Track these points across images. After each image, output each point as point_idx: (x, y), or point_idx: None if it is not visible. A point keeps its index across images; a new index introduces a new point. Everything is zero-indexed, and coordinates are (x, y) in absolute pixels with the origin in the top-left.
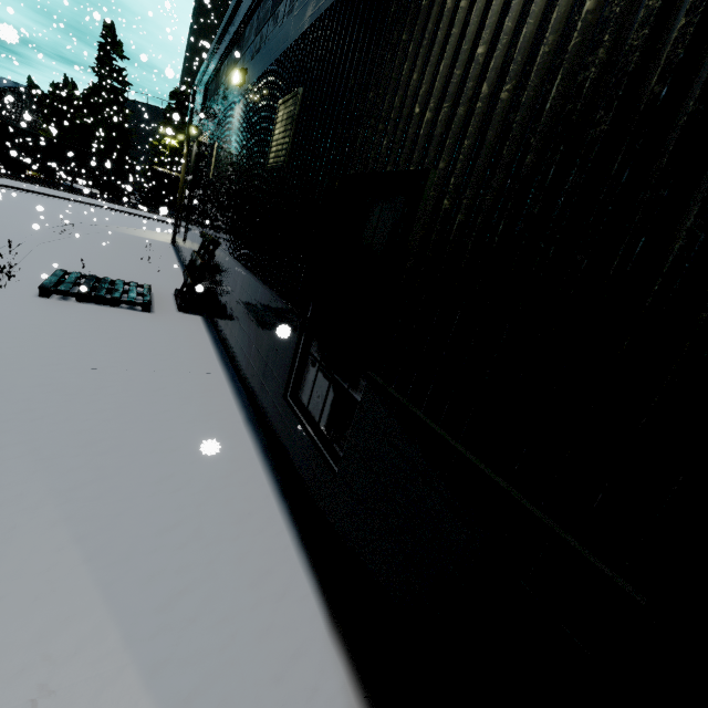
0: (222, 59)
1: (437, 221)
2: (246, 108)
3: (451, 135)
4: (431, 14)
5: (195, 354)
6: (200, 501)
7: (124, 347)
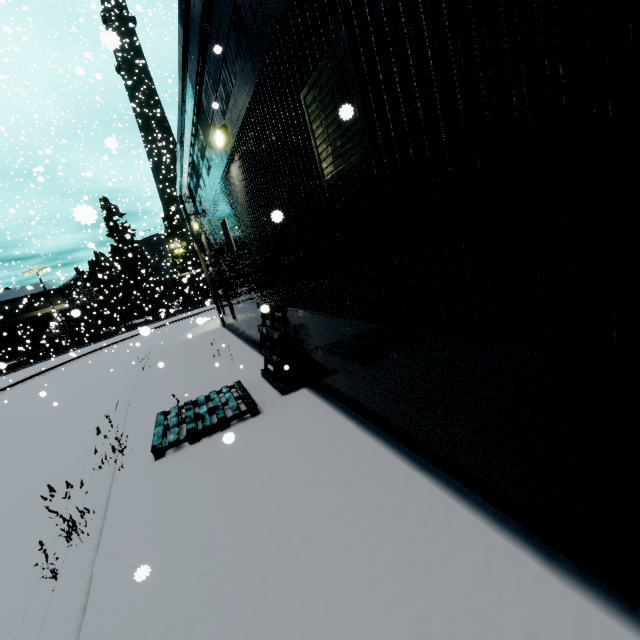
0: (192, 149)
1: None
2: (245, 157)
3: None
4: None
5: (348, 451)
6: None
7: (273, 491)
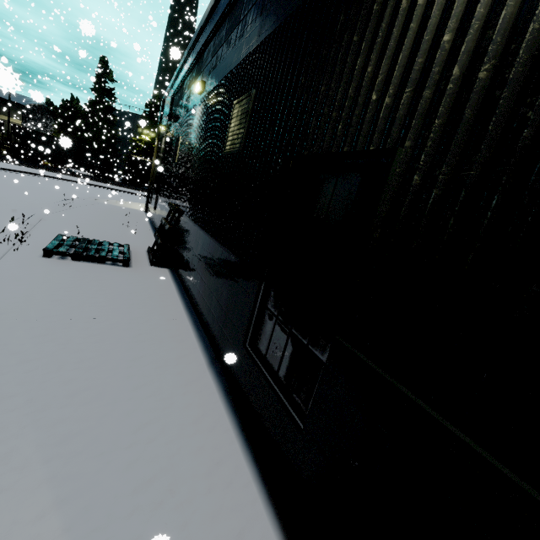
0: (185, 76)
1: (407, 196)
2: (205, 109)
3: (418, 116)
4: (385, 16)
5: (164, 302)
6: (173, 451)
7: (108, 298)
